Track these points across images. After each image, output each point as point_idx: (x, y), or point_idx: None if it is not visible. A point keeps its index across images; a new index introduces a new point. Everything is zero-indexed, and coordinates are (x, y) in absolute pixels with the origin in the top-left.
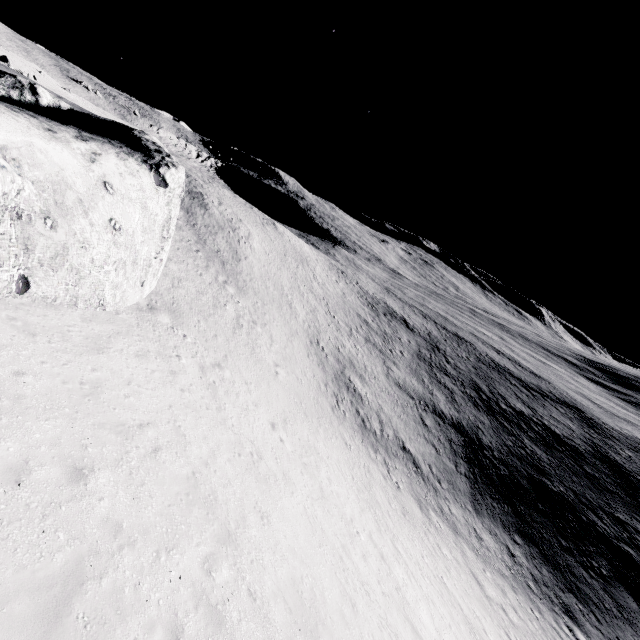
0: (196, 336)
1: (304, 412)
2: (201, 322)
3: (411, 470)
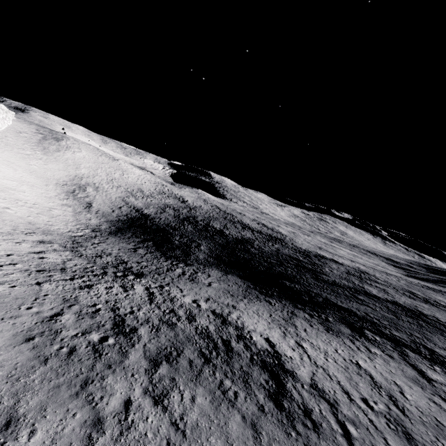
0: None
1: (31, 172)
2: (2, 144)
3: (82, 205)
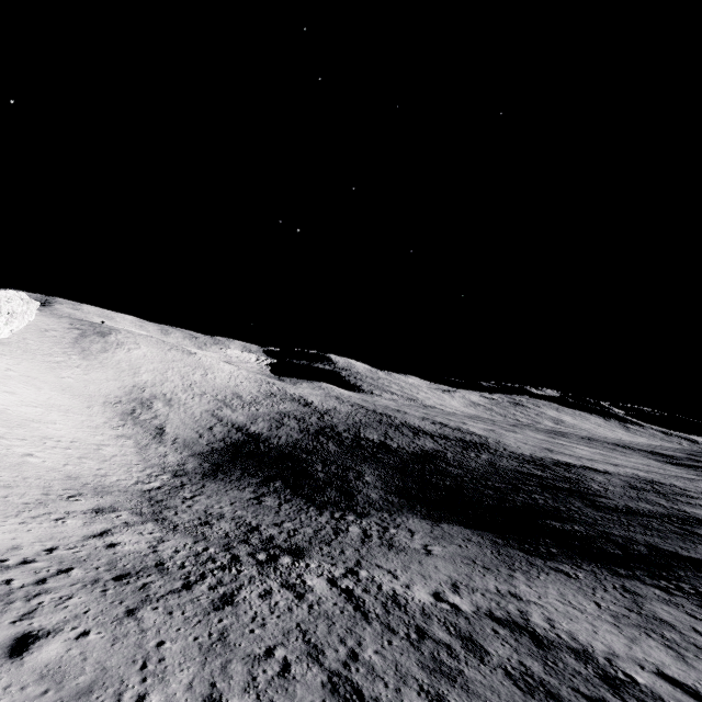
0: (4, 349)
1: (64, 389)
2: (19, 351)
3: (148, 433)
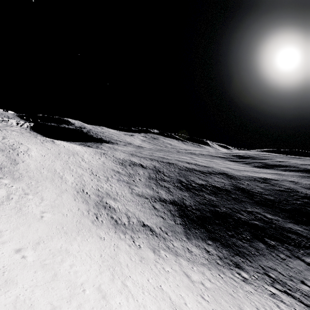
0: None
1: (64, 232)
2: None
3: (149, 234)
